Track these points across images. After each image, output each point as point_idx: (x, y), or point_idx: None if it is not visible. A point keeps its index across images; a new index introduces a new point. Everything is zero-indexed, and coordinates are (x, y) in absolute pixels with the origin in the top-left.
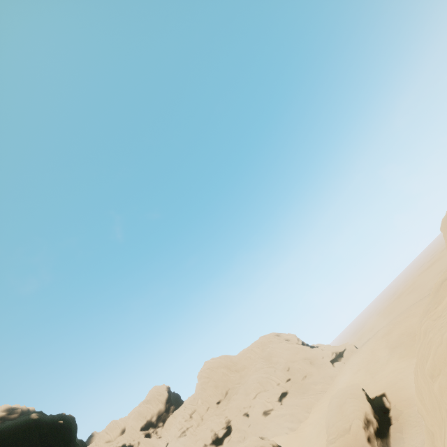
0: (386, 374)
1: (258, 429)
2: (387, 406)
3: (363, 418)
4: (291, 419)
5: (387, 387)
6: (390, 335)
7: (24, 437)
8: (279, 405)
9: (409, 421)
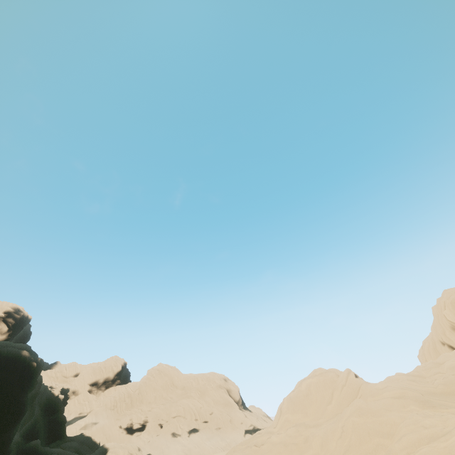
0: None
1: (162, 443)
2: None
3: None
4: (187, 452)
5: None
6: None
7: (15, 363)
8: (187, 436)
9: None
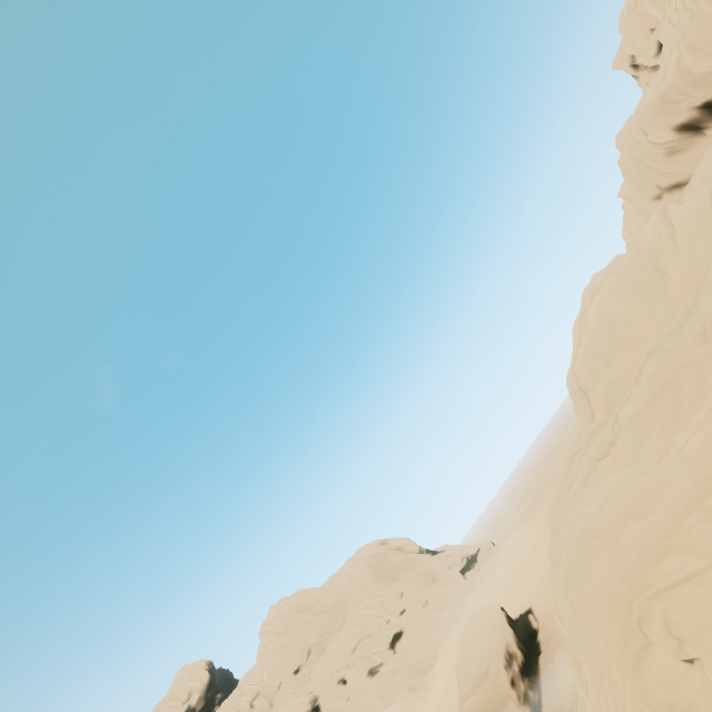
0: (531, 579)
1: (363, 701)
2: (535, 627)
3: (504, 652)
4: (410, 673)
5: (534, 598)
6: (534, 521)
7: None
8: (392, 654)
9: (562, 643)
